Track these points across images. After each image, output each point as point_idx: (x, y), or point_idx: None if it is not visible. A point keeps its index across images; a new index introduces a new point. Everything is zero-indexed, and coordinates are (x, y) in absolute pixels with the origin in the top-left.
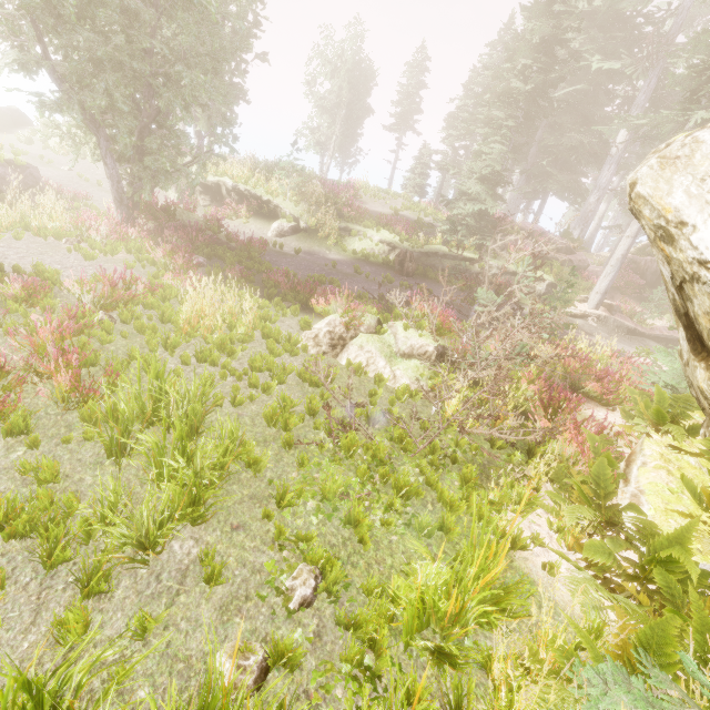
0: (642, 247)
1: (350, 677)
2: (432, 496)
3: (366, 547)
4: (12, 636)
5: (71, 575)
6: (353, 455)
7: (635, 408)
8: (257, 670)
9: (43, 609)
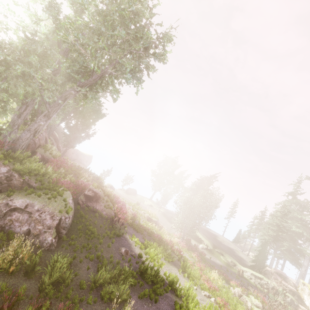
0: None
1: None
2: None
3: None
4: None
5: None
6: None
7: None
8: None
9: None
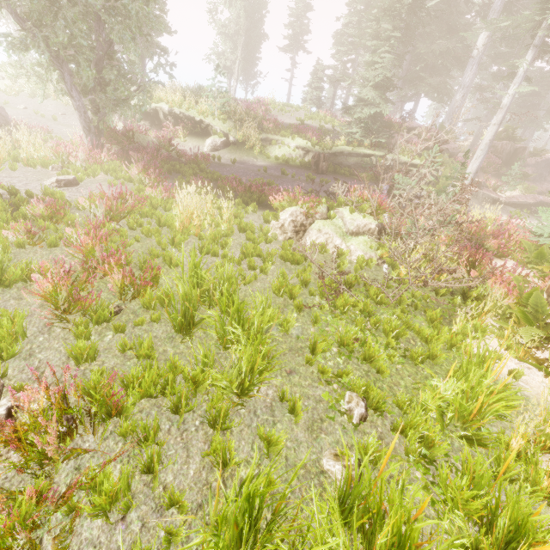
0: (499, 133)
1: (418, 463)
2: (410, 334)
3: (384, 375)
4: (179, 467)
5: (195, 420)
6: (346, 311)
7: (530, 256)
8: (358, 467)
9: (190, 446)
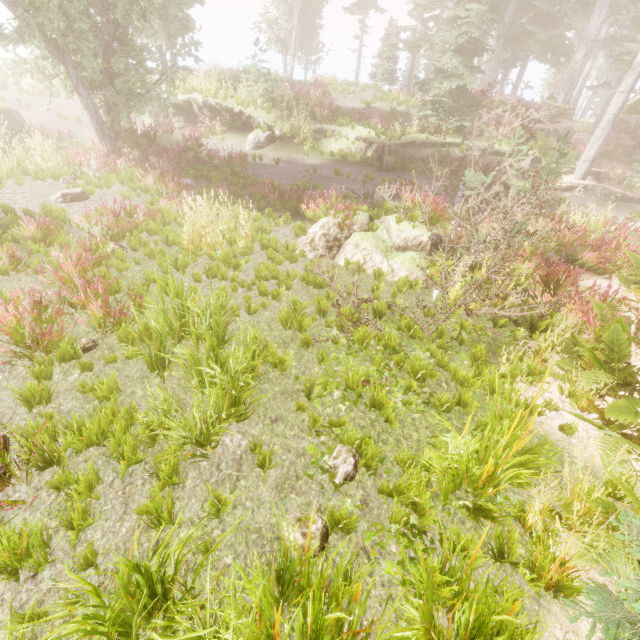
0: (634, 104)
1: (399, 535)
2: (444, 376)
3: (393, 426)
4: (111, 524)
5: (146, 472)
6: (366, 347)
7: (636, 273)
8: (320, 535)
9: (130, 501)
